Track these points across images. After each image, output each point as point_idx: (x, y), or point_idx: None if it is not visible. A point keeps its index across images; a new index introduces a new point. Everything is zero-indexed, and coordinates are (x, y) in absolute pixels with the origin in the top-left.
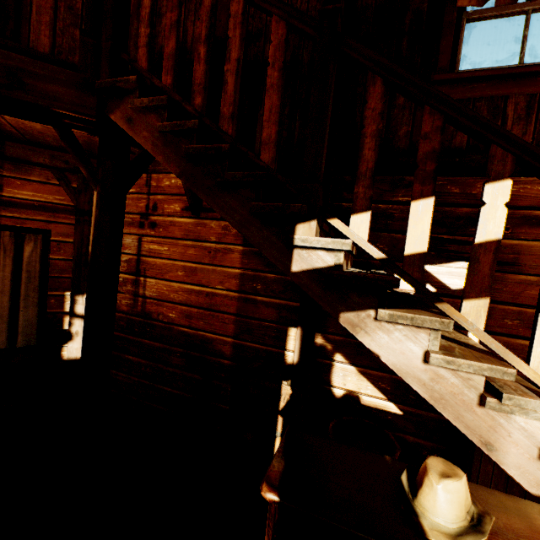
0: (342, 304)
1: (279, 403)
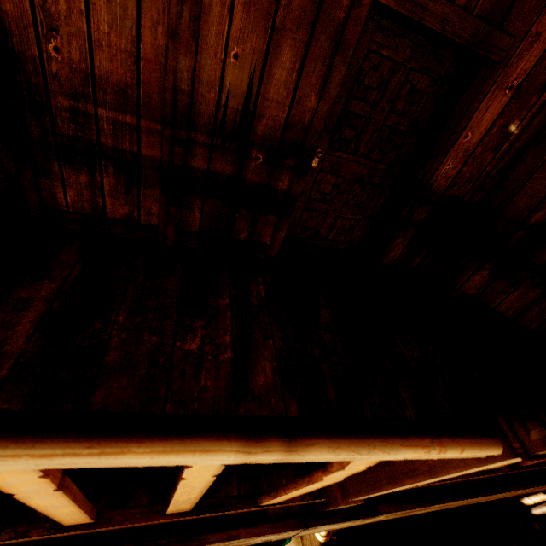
0: None
1: None
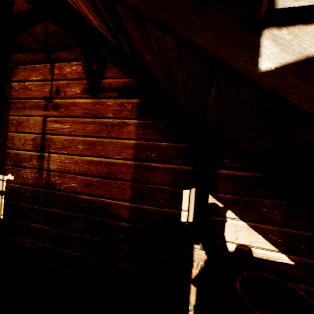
0: None
1: (191, 270)
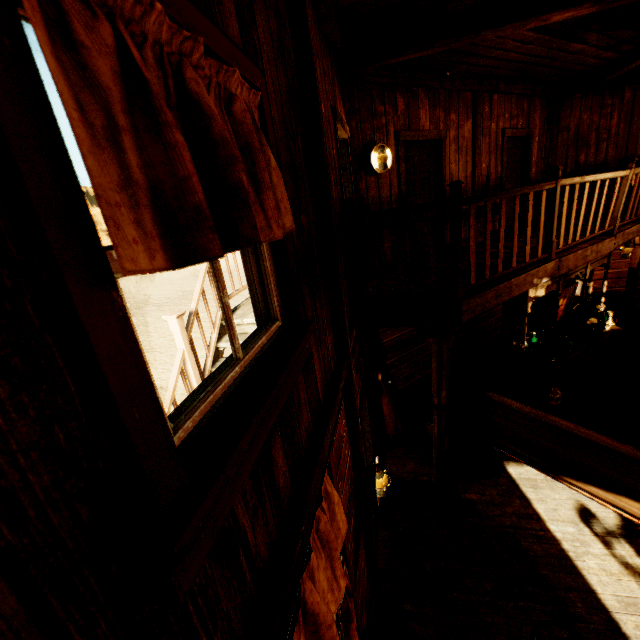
0: None
1: None
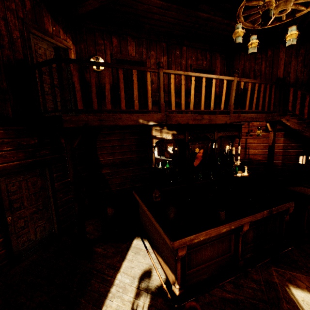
0: None
1: None
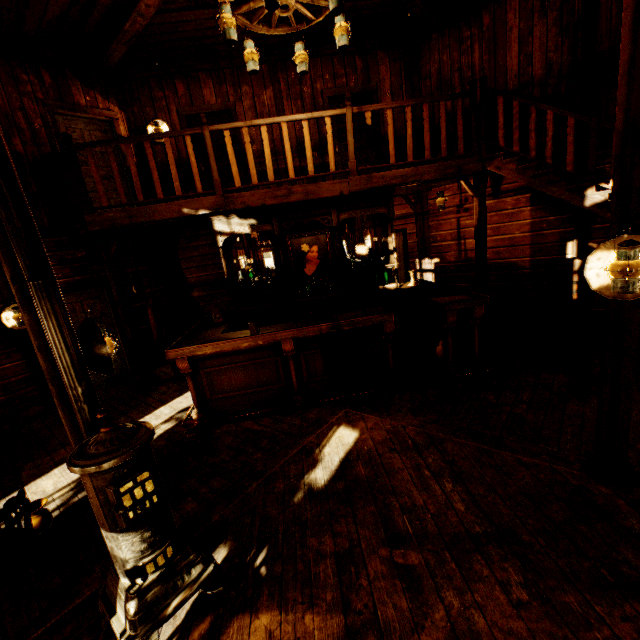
0: (608, 212)
1: (574, 269)
